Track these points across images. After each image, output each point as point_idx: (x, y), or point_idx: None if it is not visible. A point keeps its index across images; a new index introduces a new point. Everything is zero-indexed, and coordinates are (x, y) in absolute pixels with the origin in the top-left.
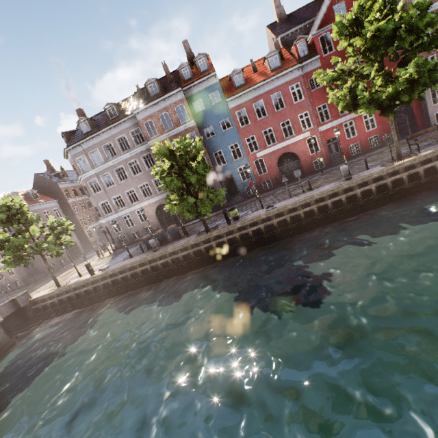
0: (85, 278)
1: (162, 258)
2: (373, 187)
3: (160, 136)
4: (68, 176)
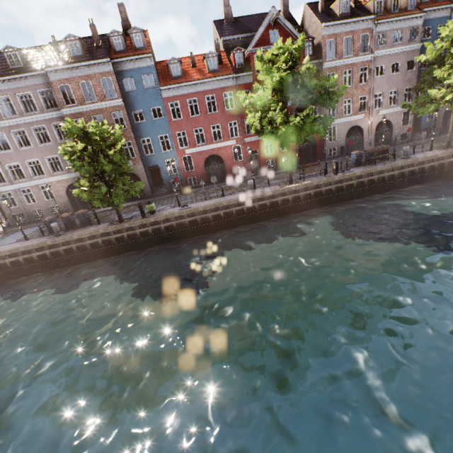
0: None
1: (66, 244)
2: (268, 202)
3: (79, 106)
4: None
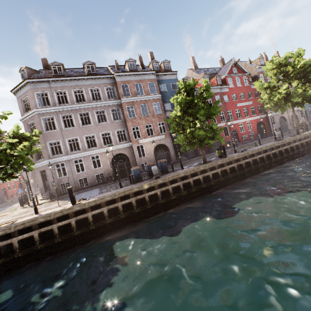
0: (65, 207)
1: (171, 183)
2: (299, 143)
3: (133, 97)
4: None
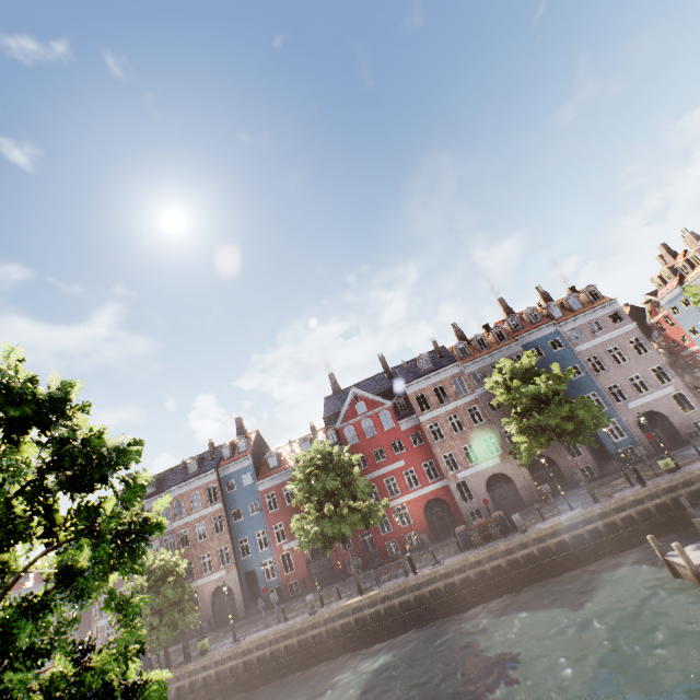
0: None
1: None
2: (324, 630)
3: (186, 517)
4: None
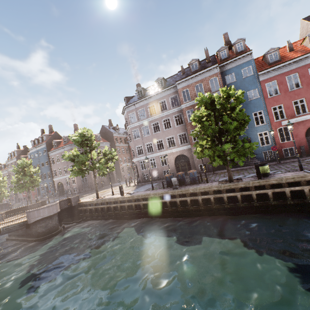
0: (116, 197)
1: (181, 196)
2: None
3: (192, 101)
4: (119, 130)
